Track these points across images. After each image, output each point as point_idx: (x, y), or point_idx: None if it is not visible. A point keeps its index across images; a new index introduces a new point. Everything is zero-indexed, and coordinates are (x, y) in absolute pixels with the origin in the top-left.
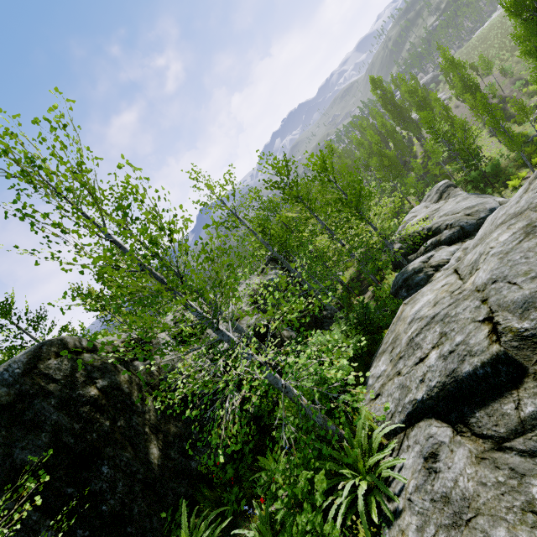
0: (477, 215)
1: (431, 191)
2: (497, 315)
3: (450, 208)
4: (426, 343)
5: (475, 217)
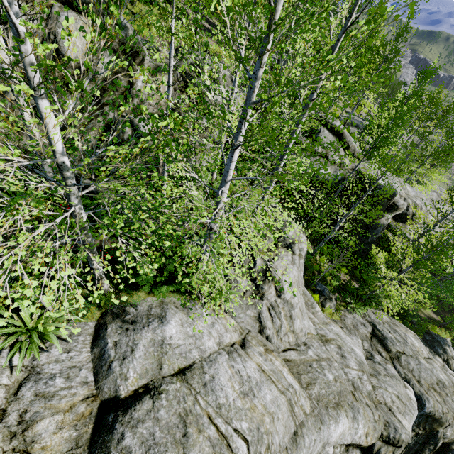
0: None
1: None
2: (405, 355)
3: None
4: (395, 335)
5: None
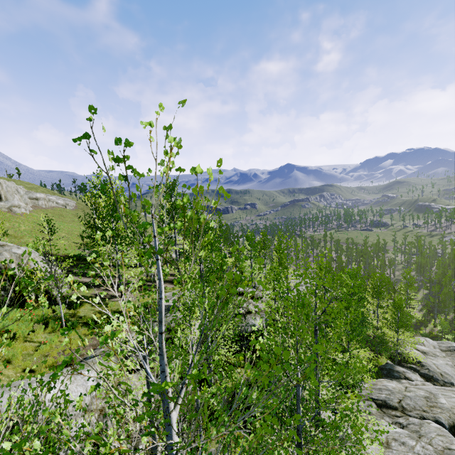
0: (444, 378)
1: (446, 342)
2: (402, 401)
3: (440, 363)
4: (384, 392)
5: (442, 378)
